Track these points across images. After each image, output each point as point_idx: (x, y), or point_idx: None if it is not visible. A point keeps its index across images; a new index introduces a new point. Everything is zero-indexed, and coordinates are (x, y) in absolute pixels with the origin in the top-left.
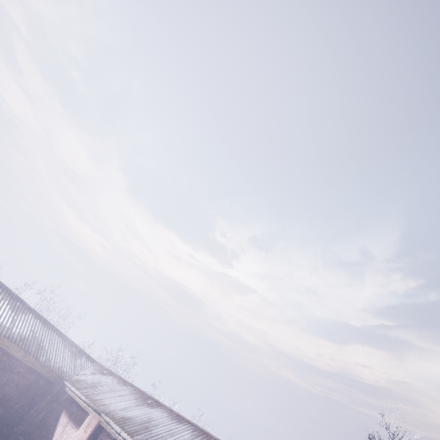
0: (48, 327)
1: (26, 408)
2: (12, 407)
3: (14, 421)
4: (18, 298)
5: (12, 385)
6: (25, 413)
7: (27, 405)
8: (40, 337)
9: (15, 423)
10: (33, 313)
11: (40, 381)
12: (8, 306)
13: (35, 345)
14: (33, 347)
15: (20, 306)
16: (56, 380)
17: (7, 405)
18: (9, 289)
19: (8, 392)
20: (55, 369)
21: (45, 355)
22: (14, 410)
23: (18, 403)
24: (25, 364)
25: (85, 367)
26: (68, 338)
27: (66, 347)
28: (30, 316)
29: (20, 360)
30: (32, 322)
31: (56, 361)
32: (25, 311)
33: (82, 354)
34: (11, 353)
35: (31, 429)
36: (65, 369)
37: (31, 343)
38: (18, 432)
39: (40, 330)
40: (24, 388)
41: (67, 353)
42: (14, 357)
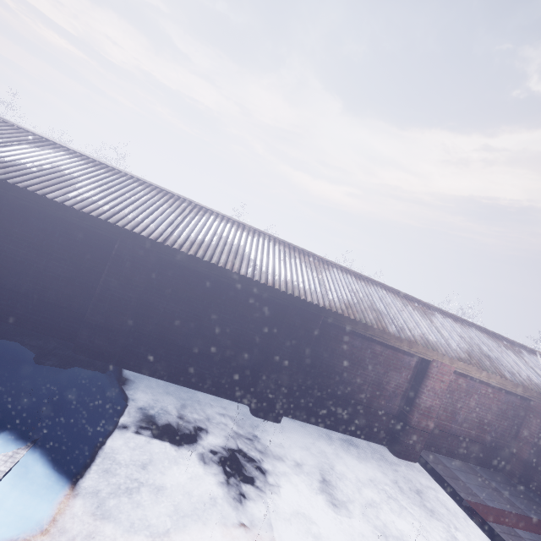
0: (461, 323)
1: (510, 431)
2: (494, 431)
3: (504, 445)
4: (409, 298)
5: (483, 408)
6: (511, 436)
7: (510, 427)
8: (473, 343)
9: (506, 447)
10: (434, 310)
11: (512, 400)
12: (415, 313)
13: (483, 357)
14: (484, 361)
15: (419, 307)
16: (537, 399)
17: (489, 429)
18: (395, 290)
19: (483, 417)
20: (529, 385)
21: (503, 368)
22: (498, 434)
23: (499, 427)
24: (485, 382)
25: (539, 366)
26: (487, 330)
27: (498, 344)
28: (438, 316)
29: (479, 379)
30: (447, 324)
31: (516, 371)
32: (429, 312)
33: (516, 346)
34: (465, 374)
35: (535, 457)
36: (534, 380)
37: (478, 356)
38: (519, 459)
39: (461, 331)
40: (497, 409)
41: (508, 352)
42: (471, 378)
